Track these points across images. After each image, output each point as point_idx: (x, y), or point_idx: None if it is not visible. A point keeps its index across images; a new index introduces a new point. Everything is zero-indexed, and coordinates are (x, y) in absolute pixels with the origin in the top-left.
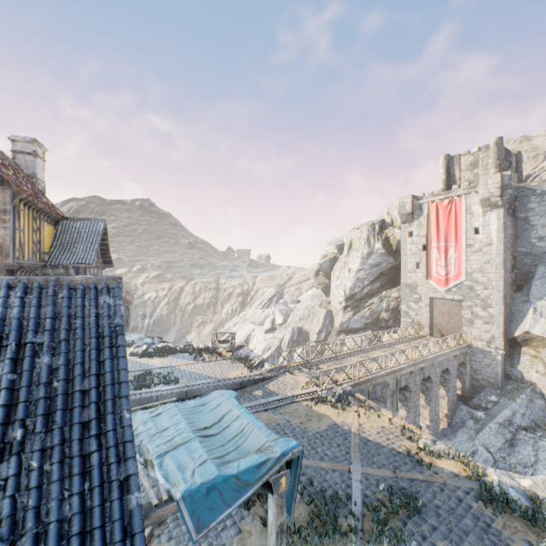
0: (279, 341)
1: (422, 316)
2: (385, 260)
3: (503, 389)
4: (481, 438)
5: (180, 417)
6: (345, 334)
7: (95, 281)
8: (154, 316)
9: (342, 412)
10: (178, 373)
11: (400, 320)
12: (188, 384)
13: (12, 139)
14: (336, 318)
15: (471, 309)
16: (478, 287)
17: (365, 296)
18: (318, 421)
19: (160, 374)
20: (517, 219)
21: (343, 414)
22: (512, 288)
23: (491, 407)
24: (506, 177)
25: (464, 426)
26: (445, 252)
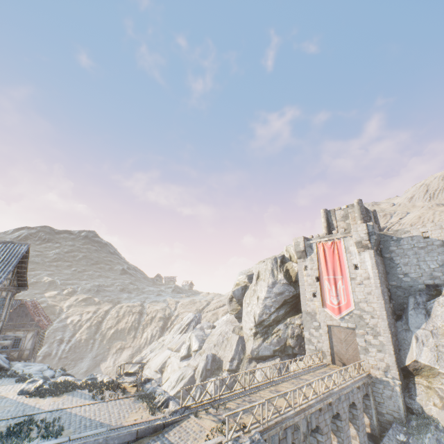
0: (193, 370)
1: (323, 343)
2: (287, 289)
3: (409, 425)
4: None
5: None
6: (256, 362)
7: None
8: (72, 341)
9: None
10: (67, 419)
11: (305, 347)
12: (72, 436)
13: None
14: (247, 344)
15: (364, 336)
16: (366, 316)
17: (272, 322)
18: None
19: (44, 422)
20: (384, 258)
21: None
22: (393, 317)
23: None
24: (370, 226)
25: None
26: (335, 284)
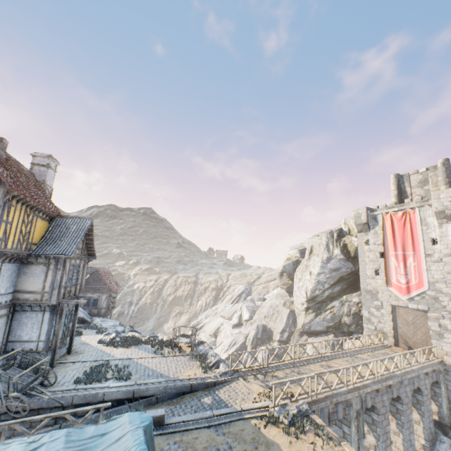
0: (244, 337)
1: (385, 323)
2: (344, 265)
3: None
4: None
5: None
6: (307, 336)
7: None
8: (139, 304)
9: (295, 441)
10: (134, 367)
11: (362, 326)
12: (137, 381)
13: (33, 155)
14: (298, 318)
15: (438, 321)
16: (443, 298)
17: (326, 299)
18: (265, 450)
19: (117, 367)
20: None
21: (296, 444)
22: None
23: None
24: None
25: None
26: (404, 261)
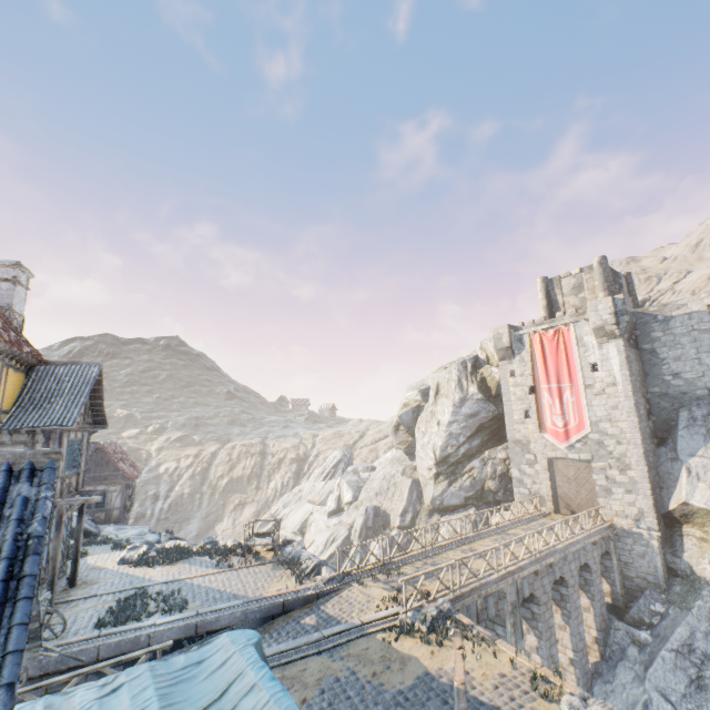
0: (348, 529)
1: (541, 484)
2: (483, 408)
3: (670, 592)
4: (653, 678)
5: (151, 694)
6: (439, 515)
7: (10, 458)
8: (171, 497)
9: (438, 650)
10: (189, 591)
11: (512, 491)
12: (200, 610)
13: None
14: (426, 491)
15: (605, 472)
16: (608, 442)
17: (462, 458)
18: (401, 668)
19: (160, 595)
20: (642, 352)
21: (439, 653)
22: (653, 442)
23: (659, 622)
24: (619, 301)
25: (625, 658)
26: (560, 396)
